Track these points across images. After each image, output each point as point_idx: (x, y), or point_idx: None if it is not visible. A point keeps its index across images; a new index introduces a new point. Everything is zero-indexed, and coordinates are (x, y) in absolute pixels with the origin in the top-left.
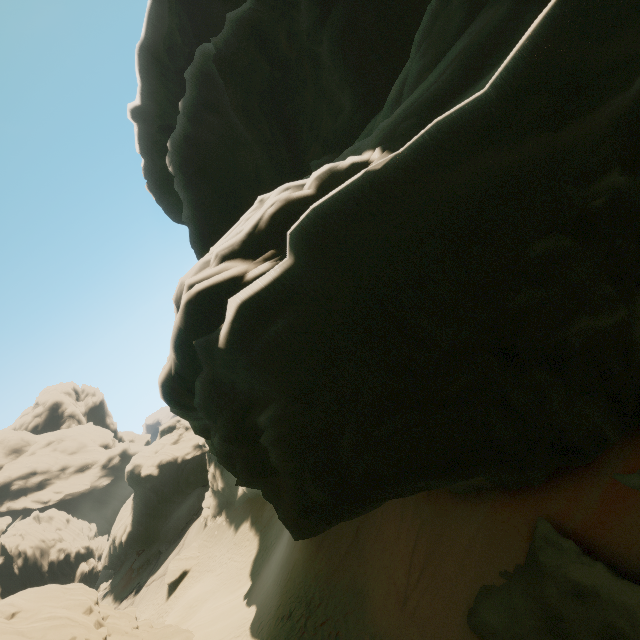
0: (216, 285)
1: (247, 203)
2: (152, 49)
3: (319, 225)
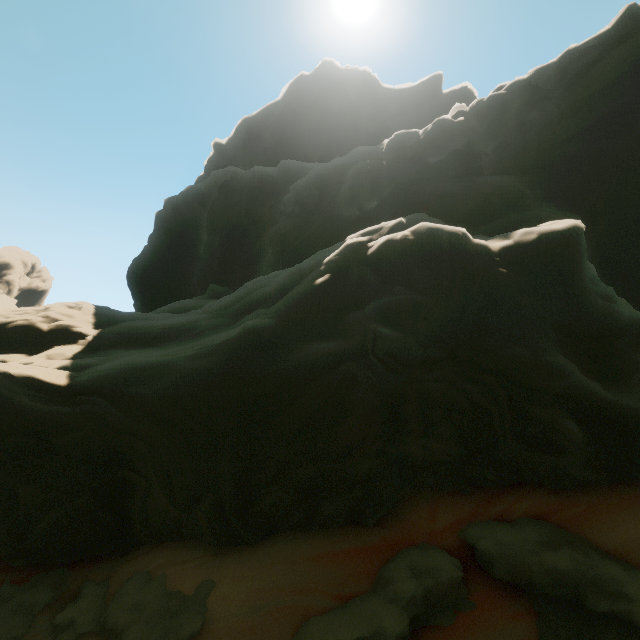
0: None
1: (184, 269)
2: (251, 126)
3: None
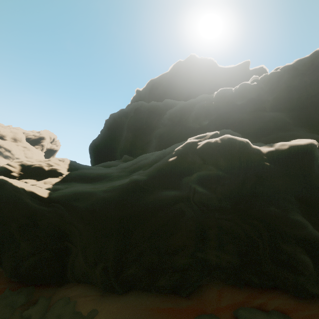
0: (7, 169)
1: (114, 146)
2: (154, 83)
3: (2, 180)
